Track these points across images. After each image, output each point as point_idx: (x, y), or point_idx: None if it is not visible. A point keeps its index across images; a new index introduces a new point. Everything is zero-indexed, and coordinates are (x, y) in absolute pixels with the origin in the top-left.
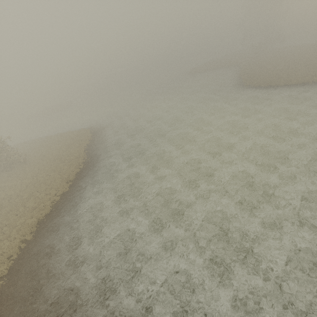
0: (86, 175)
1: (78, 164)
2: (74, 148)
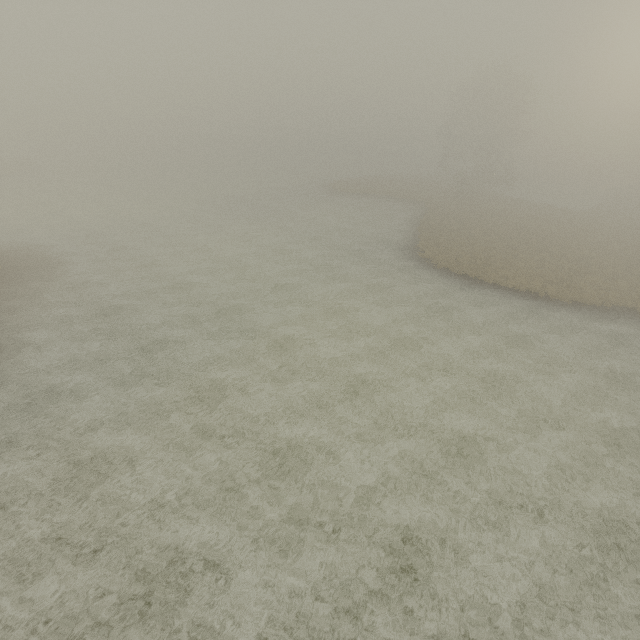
0: None
1: None
2: None
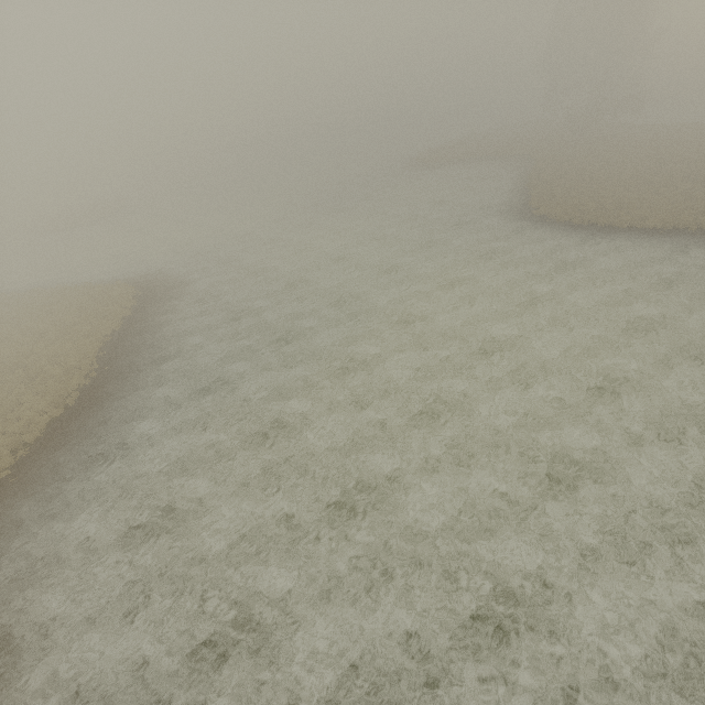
0: (73, 430)
1: (61, 395)
2: (75, 338)
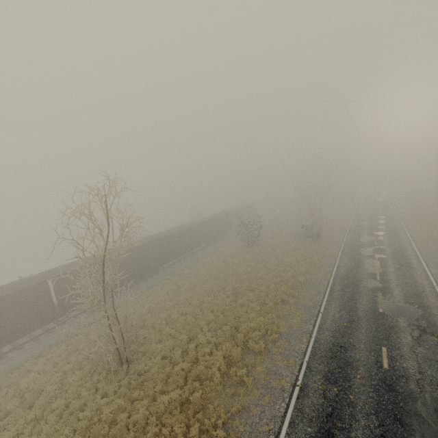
0: None
1: None
2: None
